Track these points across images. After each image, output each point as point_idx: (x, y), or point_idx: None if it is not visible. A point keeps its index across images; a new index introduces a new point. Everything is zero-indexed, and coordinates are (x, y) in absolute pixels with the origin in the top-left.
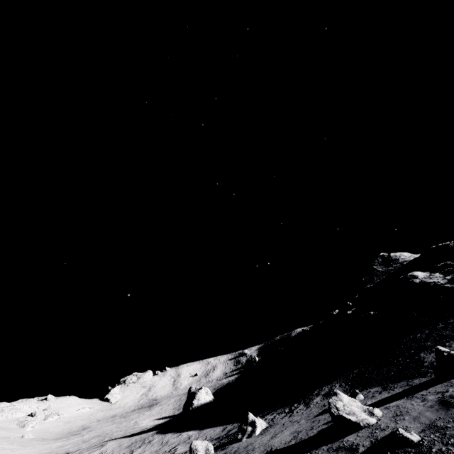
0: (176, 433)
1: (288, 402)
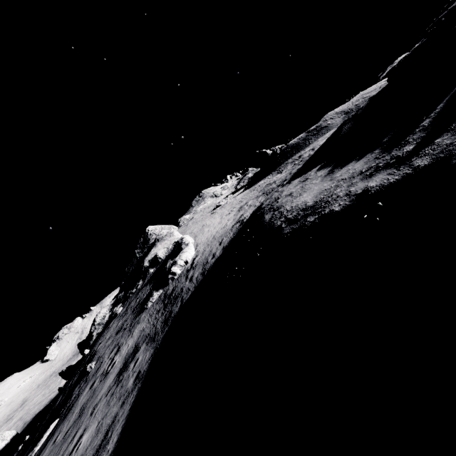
0: None
1: None
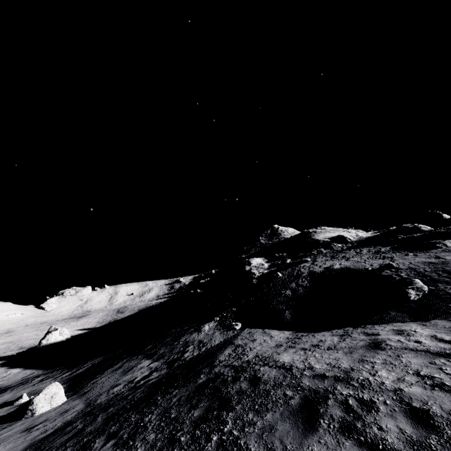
0: (9, 368)
1: (78, 363)
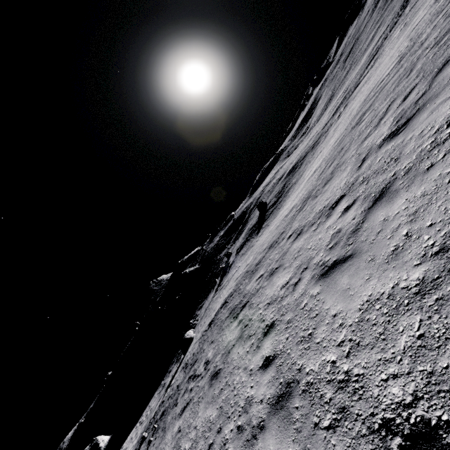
0: None
1: None
